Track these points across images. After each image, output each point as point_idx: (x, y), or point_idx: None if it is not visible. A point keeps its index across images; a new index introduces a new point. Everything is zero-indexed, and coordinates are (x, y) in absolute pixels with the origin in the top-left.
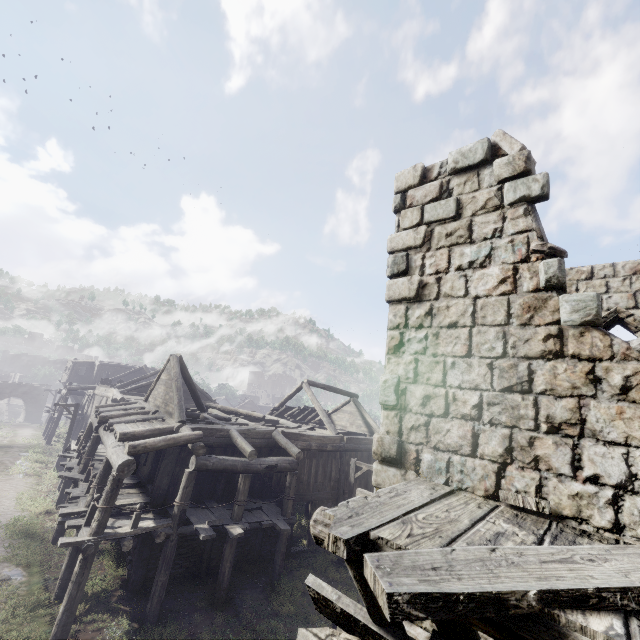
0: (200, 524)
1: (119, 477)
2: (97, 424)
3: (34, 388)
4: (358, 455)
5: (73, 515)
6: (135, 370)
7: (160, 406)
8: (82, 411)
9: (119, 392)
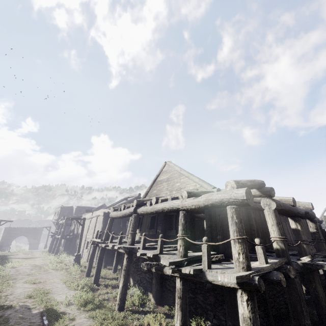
0: (298, 261)
1: (249, 204)
2: (134, 207)
3: (34, 229)
4: (302, 222)
5: (178, 264)
6: (99, 207)
7: (168, 195)
8: (72, 233)
9: (107, 209)
